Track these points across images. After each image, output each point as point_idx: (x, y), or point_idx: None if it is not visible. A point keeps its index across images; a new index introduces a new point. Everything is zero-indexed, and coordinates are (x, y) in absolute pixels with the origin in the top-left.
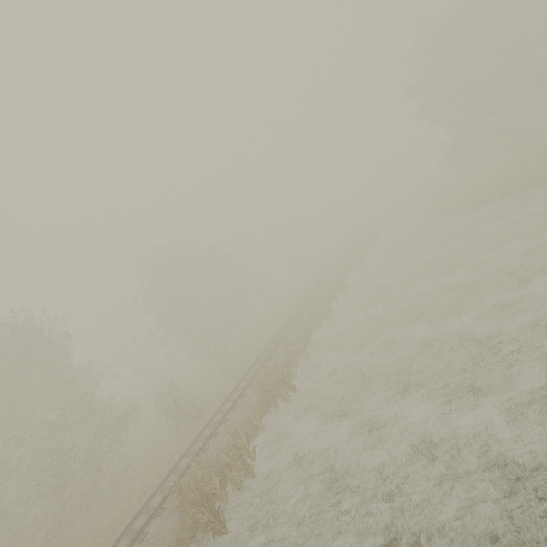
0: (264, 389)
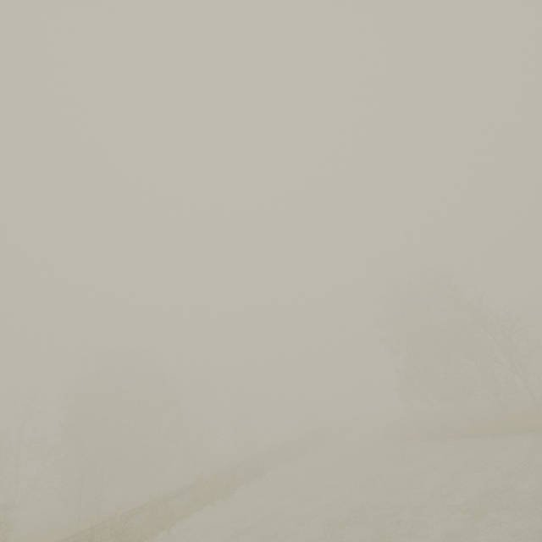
0: (91, 539)
